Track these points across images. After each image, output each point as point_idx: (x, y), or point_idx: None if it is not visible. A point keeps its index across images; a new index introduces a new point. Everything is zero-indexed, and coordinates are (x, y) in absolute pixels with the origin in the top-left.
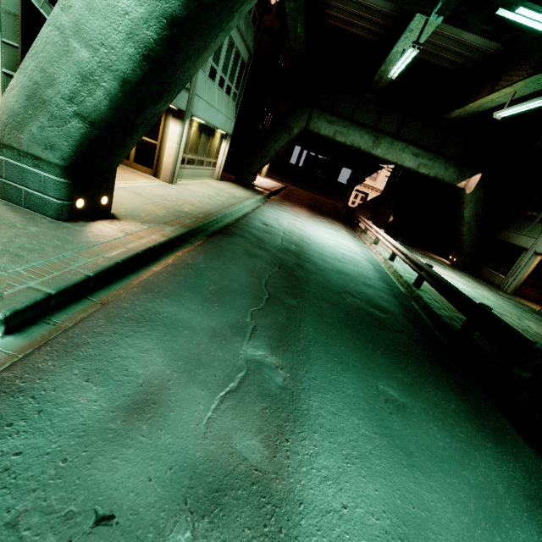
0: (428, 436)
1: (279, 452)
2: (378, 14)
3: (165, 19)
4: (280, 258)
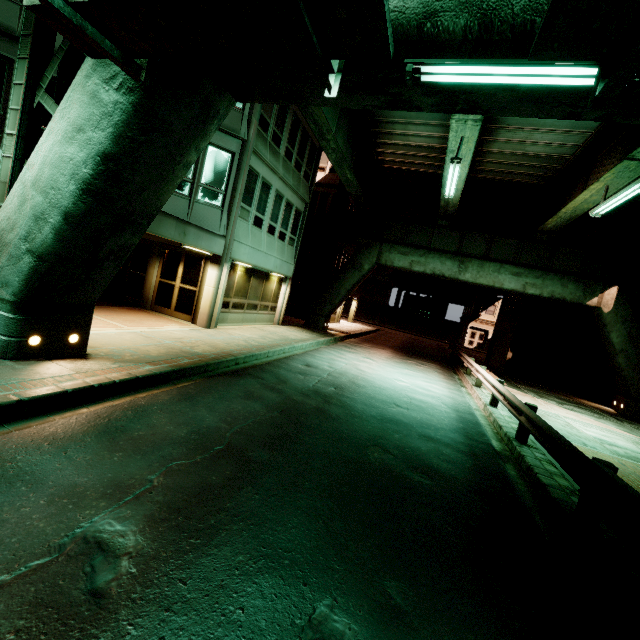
0: None
1: None
2: (429, 150)
3: (99, 157)
4: (294, 401)
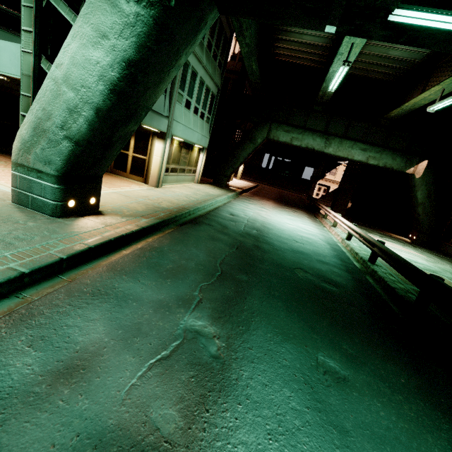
0: (370, 413)
1: (195, 423)
2: (316, 48)
3: (124, 63)
4: (240, 241)
